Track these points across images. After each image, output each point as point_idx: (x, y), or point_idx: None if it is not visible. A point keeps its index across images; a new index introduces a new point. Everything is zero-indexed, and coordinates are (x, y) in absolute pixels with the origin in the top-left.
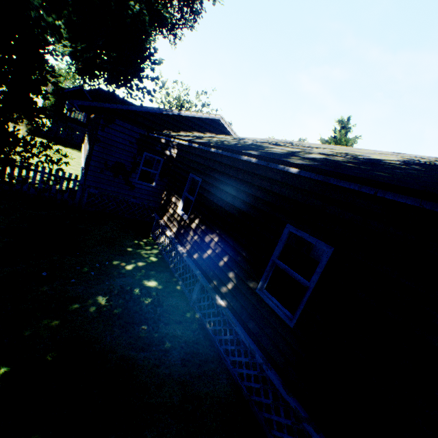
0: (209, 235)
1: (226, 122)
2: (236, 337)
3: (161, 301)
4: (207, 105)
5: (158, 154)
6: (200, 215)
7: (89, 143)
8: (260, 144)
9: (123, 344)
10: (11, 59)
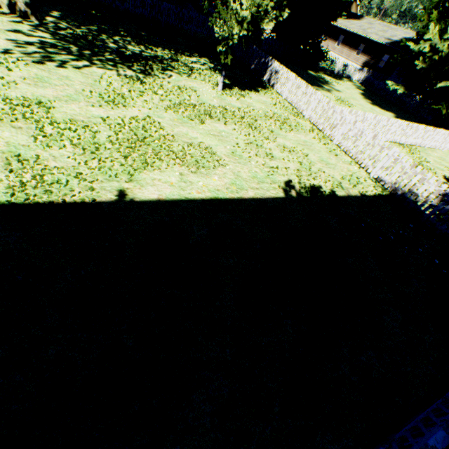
0: None
1: None
2: None
3: None
4: None
5: None
6: None
7: (370, 56)
8: None
9: None
10: None
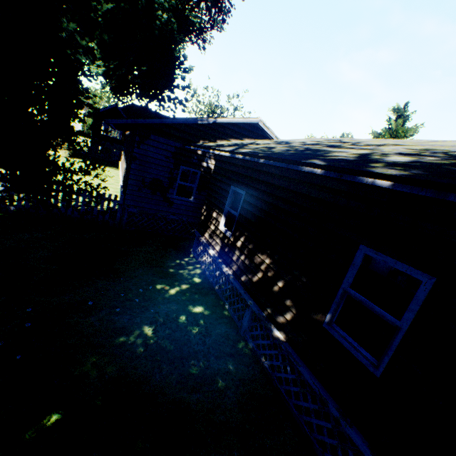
0: (258, 255)
1: (266, 125)
2: (300, 378)
3: (209, 329)
4: (239, 108)
5: (195, 166)
6: (246, 233)
7: (126, 161)
8: (313, 148)
9: (173, 384)
10: (46, 86)
